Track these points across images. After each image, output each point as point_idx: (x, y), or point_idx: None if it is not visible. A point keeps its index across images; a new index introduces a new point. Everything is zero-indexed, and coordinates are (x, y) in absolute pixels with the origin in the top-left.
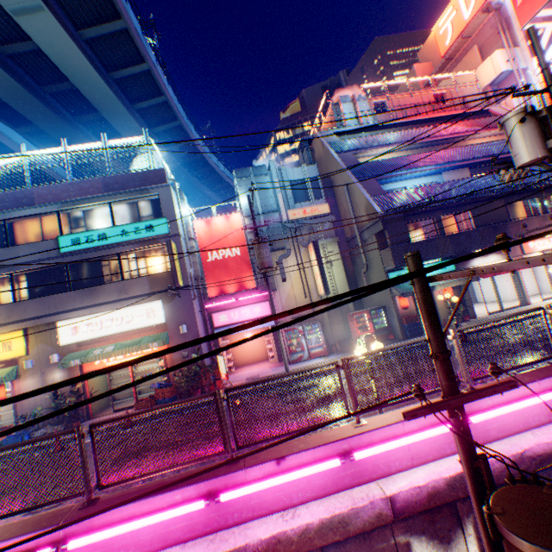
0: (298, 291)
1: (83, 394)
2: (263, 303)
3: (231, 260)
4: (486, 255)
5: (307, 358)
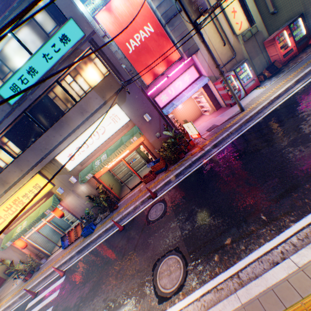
0: (216, 43)
1: (106, 191)
2: (189, 70)
3: (149, 42)
4: None
5: (244, 95)
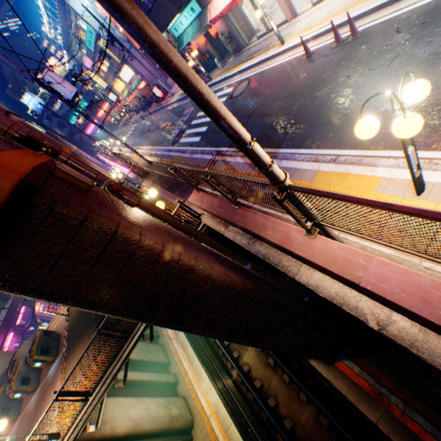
0: None
1: (145, 97)
2: None
3: None
4: None
5: None
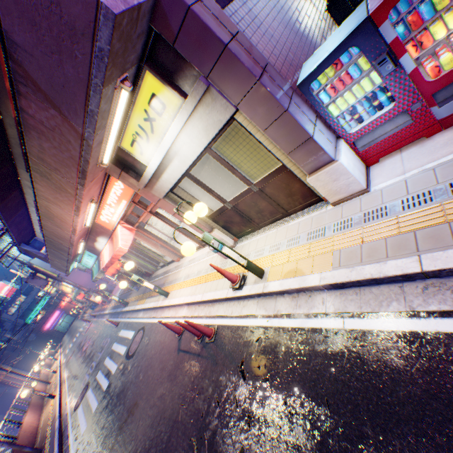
0: None
1: None
2: None
3: None
4: (97, 240)
5: None
